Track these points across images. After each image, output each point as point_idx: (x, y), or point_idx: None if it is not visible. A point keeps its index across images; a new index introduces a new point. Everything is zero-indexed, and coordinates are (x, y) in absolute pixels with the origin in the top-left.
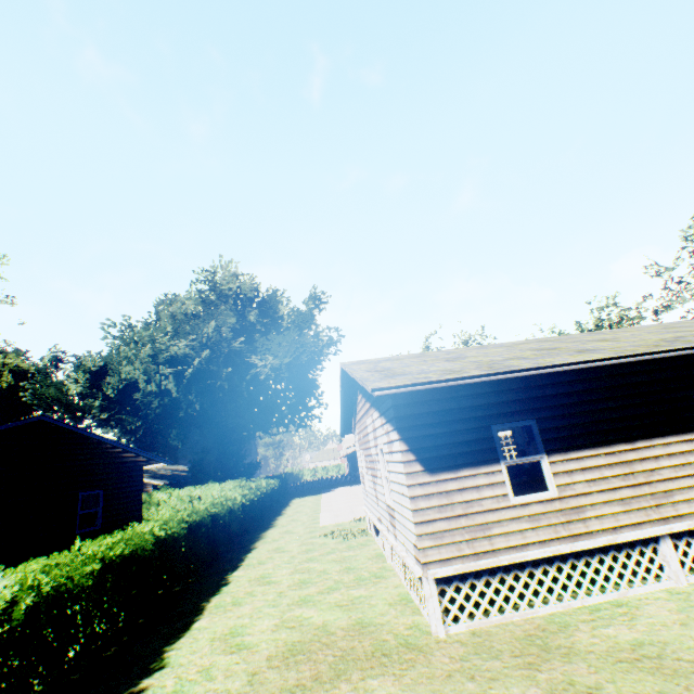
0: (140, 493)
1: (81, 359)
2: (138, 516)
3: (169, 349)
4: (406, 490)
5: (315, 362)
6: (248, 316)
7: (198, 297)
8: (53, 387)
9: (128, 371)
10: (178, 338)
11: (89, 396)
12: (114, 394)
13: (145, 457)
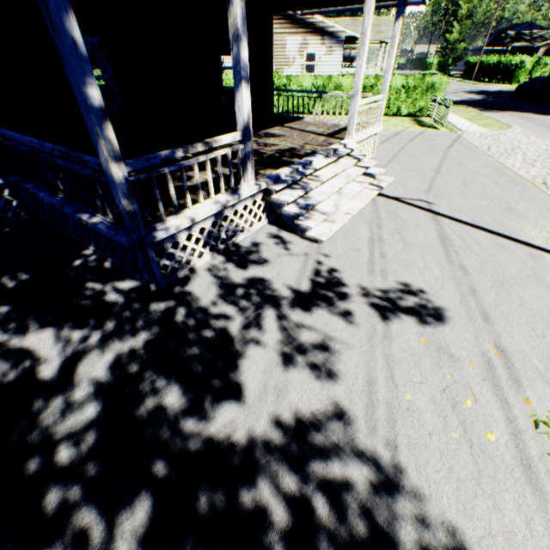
0: None
1: None
2: None
3: None
4: (339, 67)
5: None
6: None
7: None
8: None
9: None
10: None
11: None
12: None
13: None
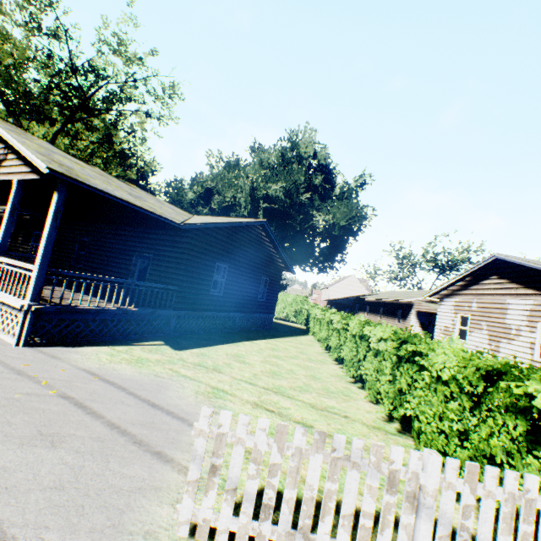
0: (278, 287)
1: (200, 177)
2: (275, 301)
3: (266, 189)
4: None
5: (359, 230)
6: (313, 178)
7: (279, 152)
8: (174, 191)
9: (239, 197)
10: (268, 182)
11: (196, 204)
12: (217, 209)
13: (287, 265)
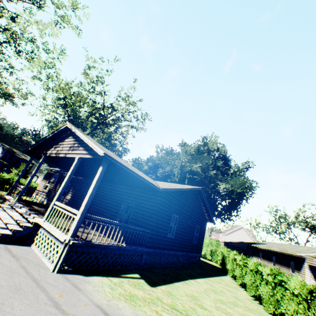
0: (204, 233)
1: (152, 158)
2: (202, 243)
3: (190, 166)
4: None
5: (250, 196)
6: (217, 162)
7: (196, 147)
8: (137, 164)
9: (174, 170)
10: (190, 162)
11: (147, 172)
12: (160, 176)
13: (211, 218)
